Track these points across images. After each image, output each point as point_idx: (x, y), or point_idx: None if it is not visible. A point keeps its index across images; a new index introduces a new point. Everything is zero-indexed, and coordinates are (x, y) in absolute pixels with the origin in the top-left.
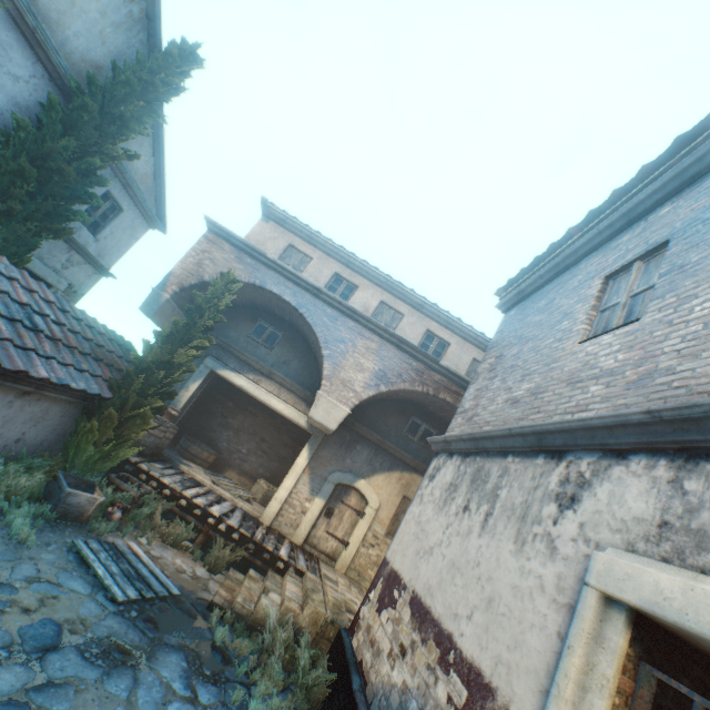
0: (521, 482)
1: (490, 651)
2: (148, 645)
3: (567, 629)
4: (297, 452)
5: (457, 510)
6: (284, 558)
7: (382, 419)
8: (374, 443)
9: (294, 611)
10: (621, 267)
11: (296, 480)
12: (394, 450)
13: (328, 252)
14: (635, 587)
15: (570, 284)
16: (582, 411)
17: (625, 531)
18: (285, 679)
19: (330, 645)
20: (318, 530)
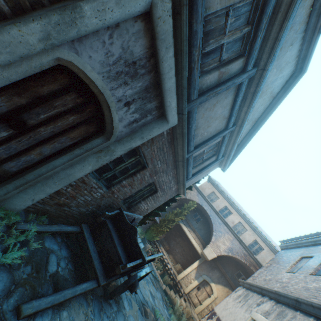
0: (253, 299)
1: None
2: (156, 286)
3: None
4: (193, 260)
5: (237, 301)
6: (182, 292)
7: (227, 265)
8: (221, 272)
9: (183, 306)
10: (304, 256)
11: (191, 270)
12: (228, 279)
13: (225, 198)
14: (255, 316)
15: (296, 253)
16: (273, 288)
17: (262, 311)
18: None
19: None
20: (193, 292)
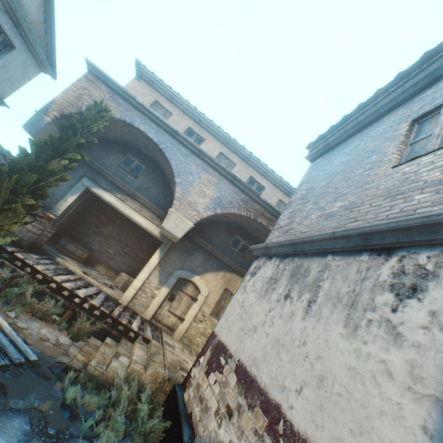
0: (346, 275)
1: (328, 432)
2: None
3: (438, 426)
4: (152, 255)
5: (279, 298)
6: (135, 330)
7: (214, 235)
8: (208, 251)
9: (139, 372)
10: (430, 111)
11: (149, 274)
12: (221, 257)
13: (185, 111)
14: None
15: (375, 132)
16: (410, 215)
17: None
18: (127, 427)
19: (166, 396)
20: (163, 310)
